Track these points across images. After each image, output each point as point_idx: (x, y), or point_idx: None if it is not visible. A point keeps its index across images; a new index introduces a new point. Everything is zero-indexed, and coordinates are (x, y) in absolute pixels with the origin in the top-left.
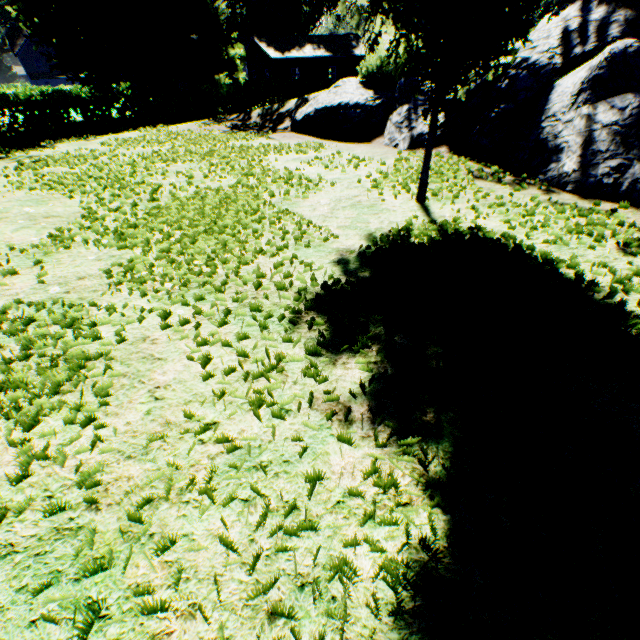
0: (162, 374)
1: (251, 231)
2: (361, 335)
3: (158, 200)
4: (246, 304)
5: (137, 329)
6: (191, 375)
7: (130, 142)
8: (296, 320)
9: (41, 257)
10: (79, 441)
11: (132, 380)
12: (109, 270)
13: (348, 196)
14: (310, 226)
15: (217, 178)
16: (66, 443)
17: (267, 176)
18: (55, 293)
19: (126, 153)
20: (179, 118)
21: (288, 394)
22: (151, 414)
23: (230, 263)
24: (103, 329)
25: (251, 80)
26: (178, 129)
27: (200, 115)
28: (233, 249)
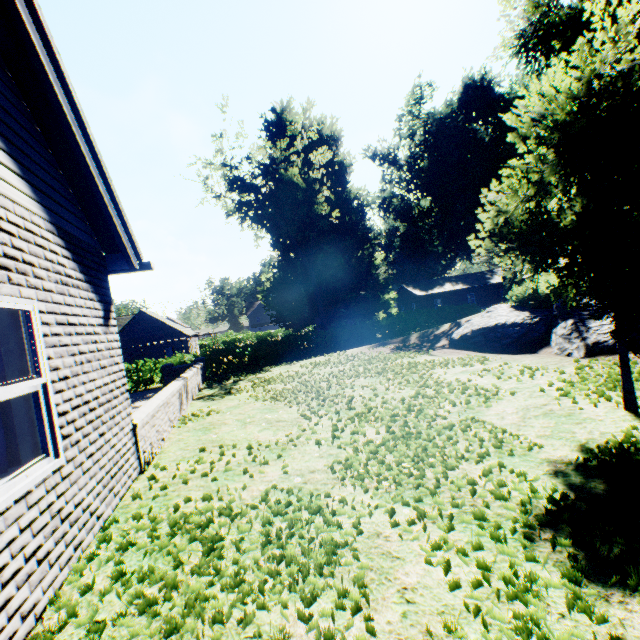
0: (404, 574)
1: (444, 437)
2: (630, 566)
3: (354, 408)
4: (465, 510)
5: (368, 523)
6: (433, 581)
7: (321, 364)
8: (530, 535)
9: (281, 452)
10: (351, 629)
11: (378, 575)
12: (332, 466)
13: (534, 404)
14: (504, 434)
15: (396, 389)
16: (340, 628)
17: (441, 387)
18: (296, 482)
19: (319, 372)
20: (348, 343)
21: (558, 628)
22: (407, 617)
23: (434, 466)
24: (340, 519)
25: (401, 312)
26: (352, 352)
27: (363, 340)
28: (434, 453)
